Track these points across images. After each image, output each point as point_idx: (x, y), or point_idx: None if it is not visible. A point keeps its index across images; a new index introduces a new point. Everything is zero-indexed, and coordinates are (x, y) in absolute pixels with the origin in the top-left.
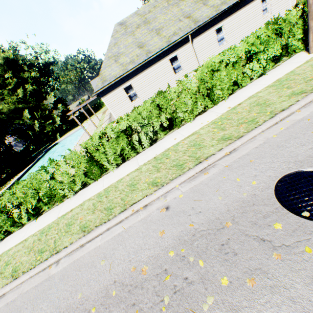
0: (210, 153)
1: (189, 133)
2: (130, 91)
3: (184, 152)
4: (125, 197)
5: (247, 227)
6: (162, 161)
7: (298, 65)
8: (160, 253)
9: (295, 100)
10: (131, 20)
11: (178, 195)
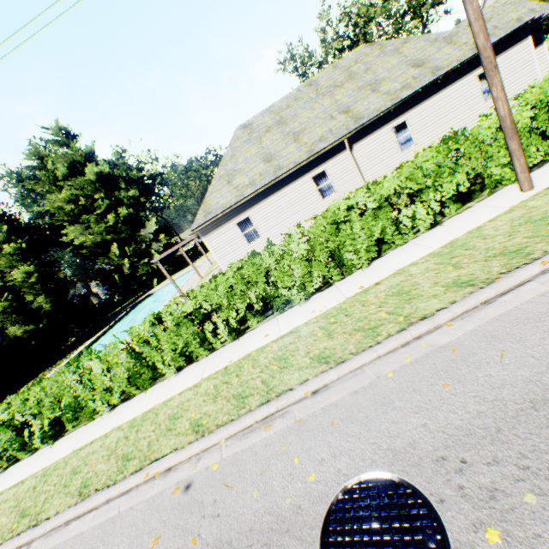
0: (288, 384)
1: (288, 329)
2: (248, 226)
3: (262, 370)
4: (154, 442)
5: None
6: (229, 379)
7: (495, 214)
8: None
9: (450, 299)
10: (260, 121)
11: (213, 463)
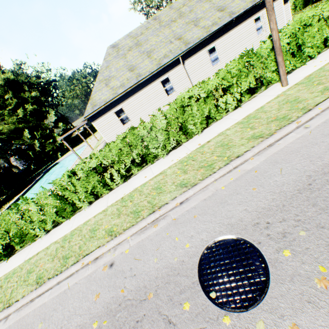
0: (165, 201)
1: (158, 172)
2: (122, 114)
3: (146, 196)
4: (83, 245)
5: (163, 303)
6: (126, 204)
7: (269, 99)
8: (87, 322)
9: (251, 145)
10: (124, 43)
11: (125, 250)
